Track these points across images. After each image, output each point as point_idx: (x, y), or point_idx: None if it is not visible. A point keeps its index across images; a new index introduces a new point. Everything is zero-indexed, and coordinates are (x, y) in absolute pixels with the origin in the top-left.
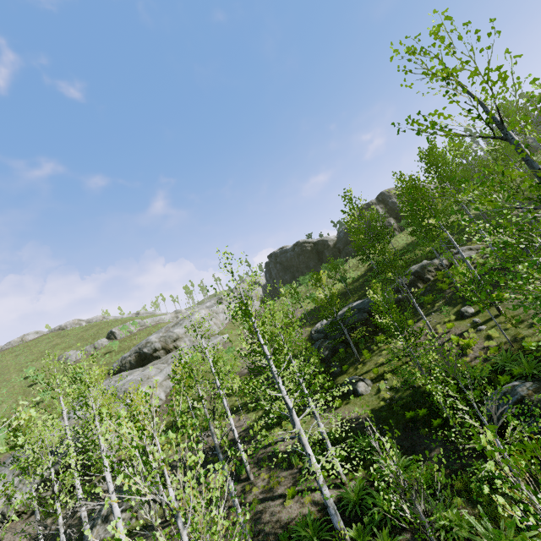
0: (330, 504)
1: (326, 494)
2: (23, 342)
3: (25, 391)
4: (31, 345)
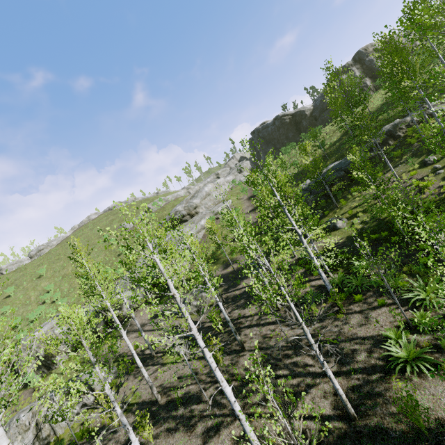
0: (325, 280)
1: (323, 276)
2: (90, 221)
3: (108, 249)
4: (96, 222)
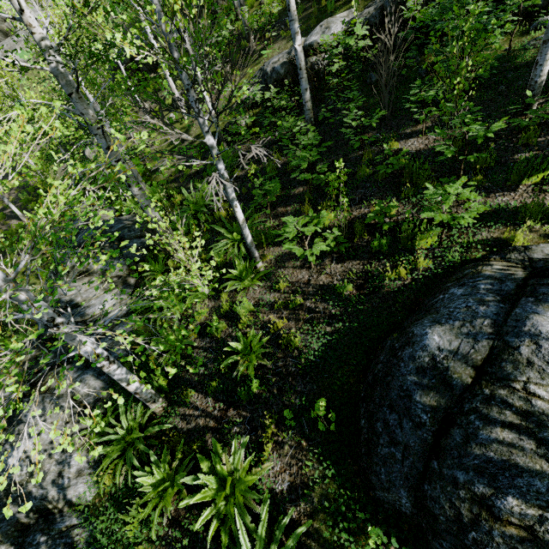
0: None
1: None
2: None
3: None
4: None
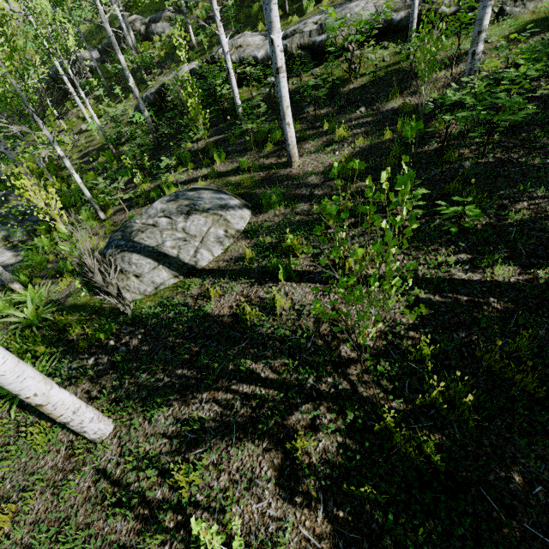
0: None
1: None
2: None
3: None
4: None
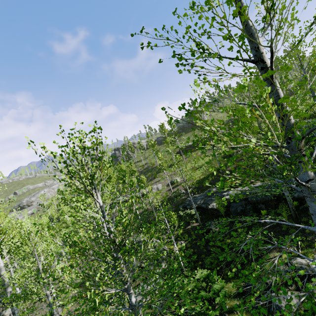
0: None
1: None
2: None
3: None
4: None
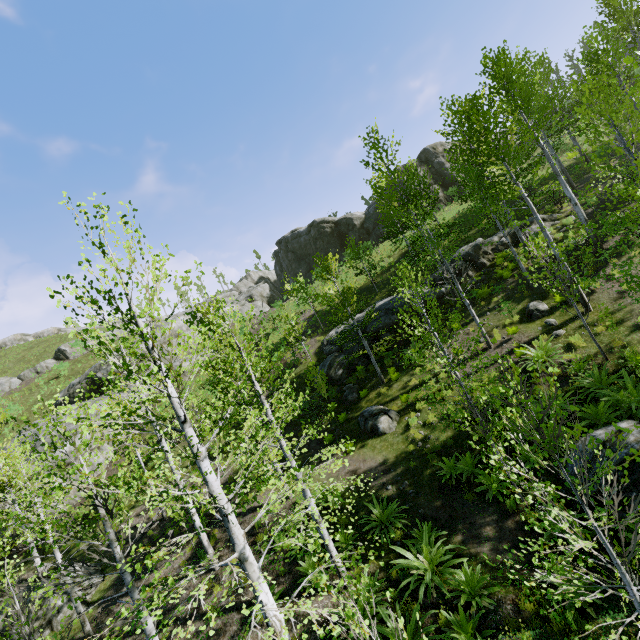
0: None
1: None
2: None
3: None
4: None
